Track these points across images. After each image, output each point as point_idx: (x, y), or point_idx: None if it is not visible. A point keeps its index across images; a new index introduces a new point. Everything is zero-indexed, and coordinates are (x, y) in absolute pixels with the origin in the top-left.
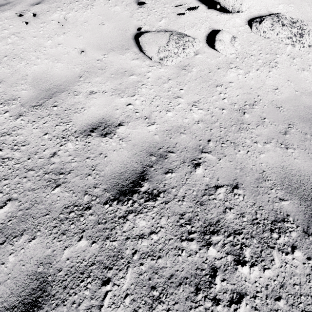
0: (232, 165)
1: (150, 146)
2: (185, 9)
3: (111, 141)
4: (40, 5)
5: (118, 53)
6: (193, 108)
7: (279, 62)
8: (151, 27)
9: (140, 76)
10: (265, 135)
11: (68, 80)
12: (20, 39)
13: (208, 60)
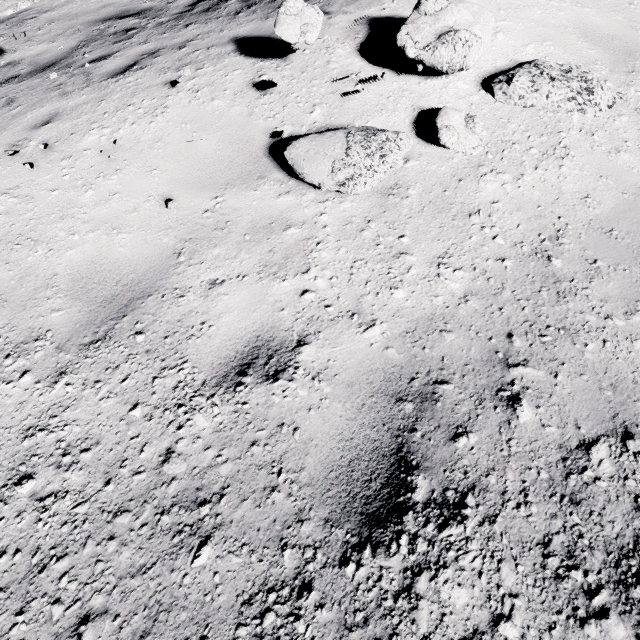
0: (589, 381)
1: (387, 379)
2: (354, 83)
3: (294, 386)
4: (51, 124)
5: (243, 189)
6: (443, 270)
7: (569, 145)
8: (297, 127)
9: (307, 227)
10: (619, 297)
11: (152, 268)
12: (23, 200)
13: (433, 167)
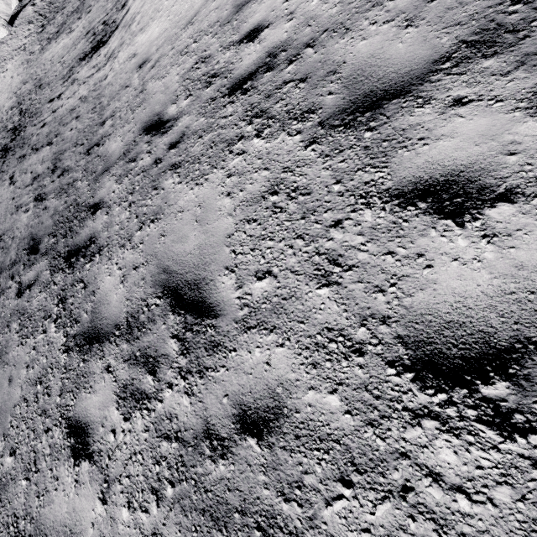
0: None
1: None
2: None
3: None
4: None
5: None
6: None
7: None
8: None
9: None
10: None
11: None
12: None
13: None
